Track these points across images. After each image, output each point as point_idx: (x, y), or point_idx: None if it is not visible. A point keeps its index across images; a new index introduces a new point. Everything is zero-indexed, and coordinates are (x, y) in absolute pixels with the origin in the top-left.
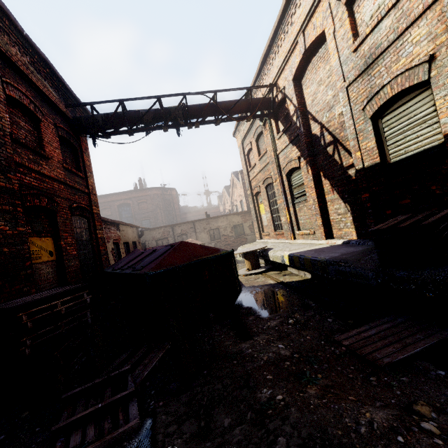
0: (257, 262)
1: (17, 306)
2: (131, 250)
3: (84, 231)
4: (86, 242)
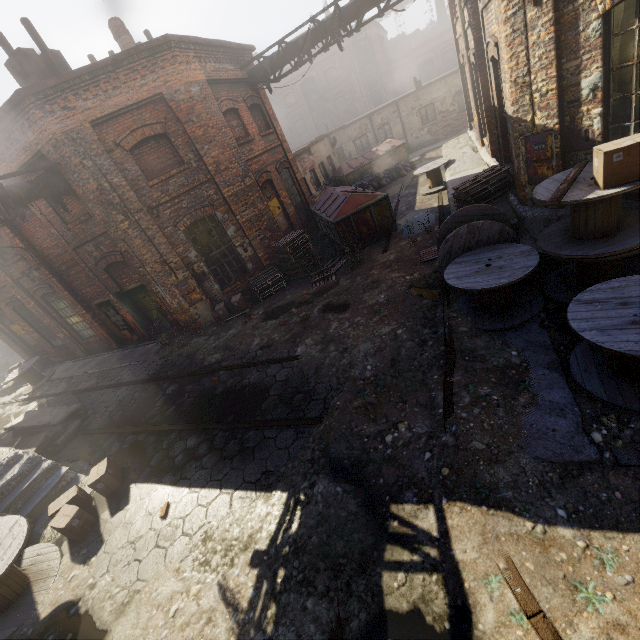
0: (438, 179)
1: (284, 245)
2: (328, 168)
3: (288, 180)
4: (292, 188)
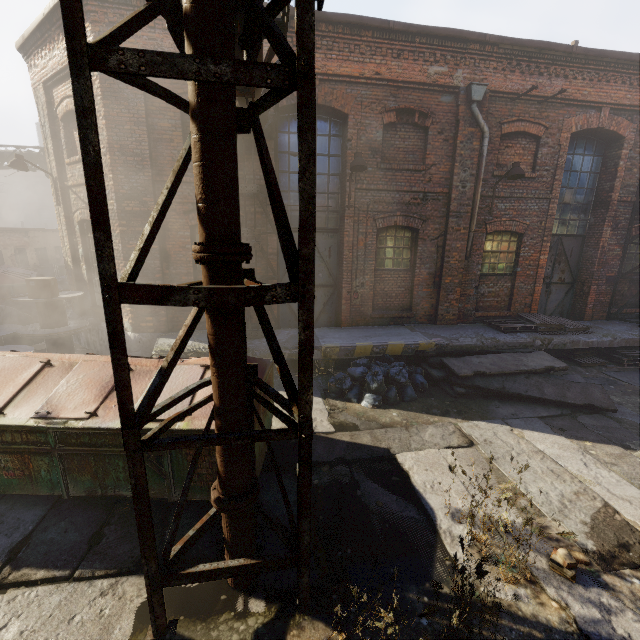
0: None
1: None
2: (52, 255)
3: None
4: None
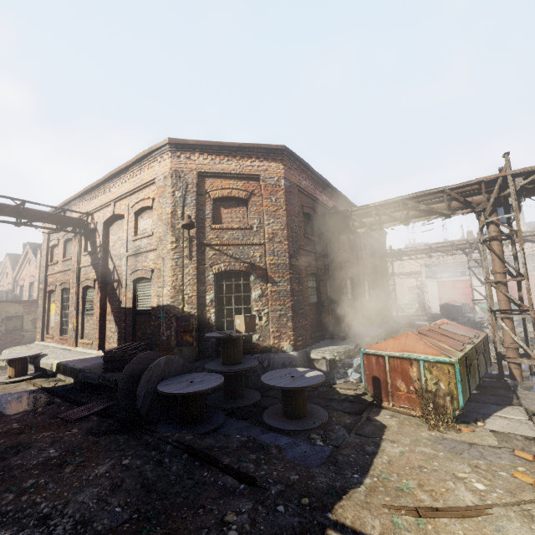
0: (24, 369)
1: None
2: None
3: None
4: None
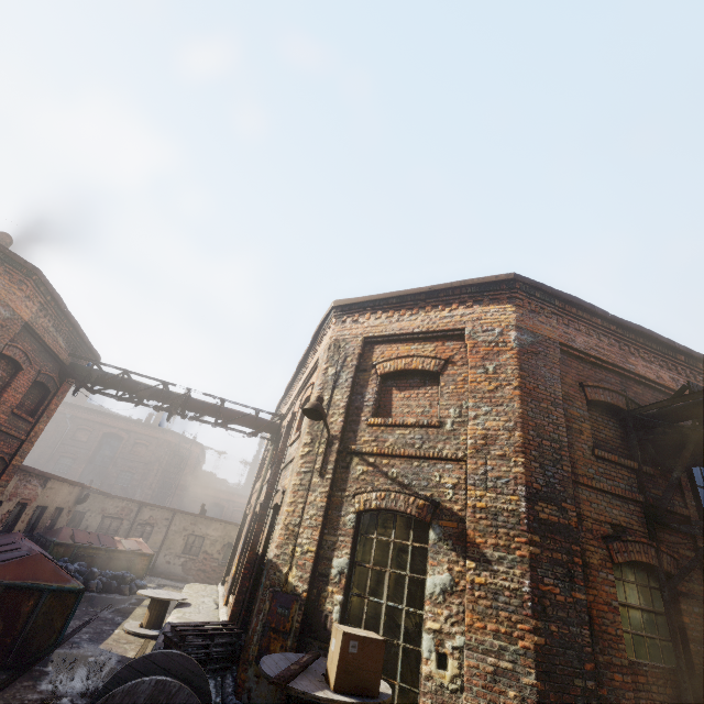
0: (159, 617)
1: None
2: (45, 519)
3: None
4: None
